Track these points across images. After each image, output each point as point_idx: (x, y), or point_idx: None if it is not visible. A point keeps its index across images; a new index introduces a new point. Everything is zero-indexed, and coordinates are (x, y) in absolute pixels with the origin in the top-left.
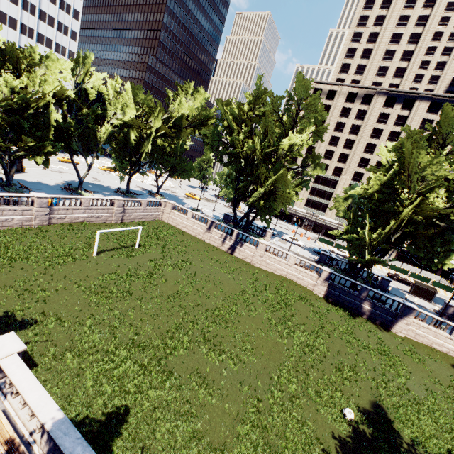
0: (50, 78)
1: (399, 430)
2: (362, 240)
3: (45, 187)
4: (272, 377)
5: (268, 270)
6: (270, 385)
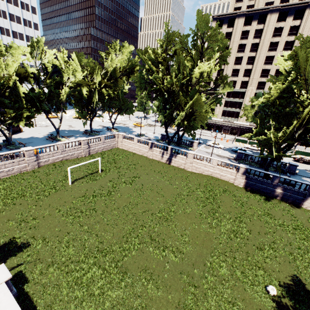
0: (12, 63)
1: None
2: (269, 139)
3: (36, 140)
4: (205, 263)
5: (198, 172)
6: (204, 271)
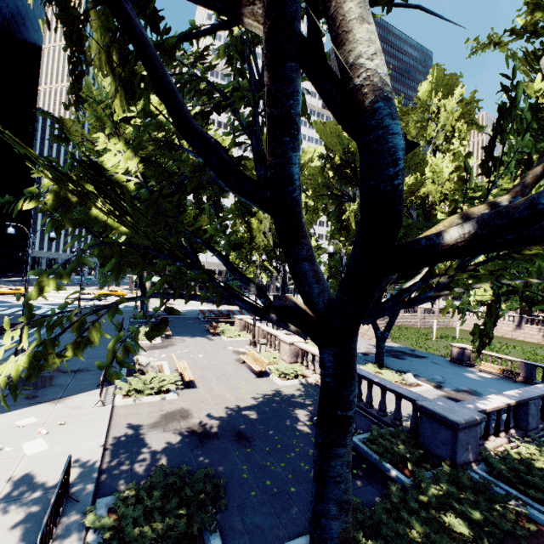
0: None
1: None
2: None
3: None
4: None
5: None
6: None
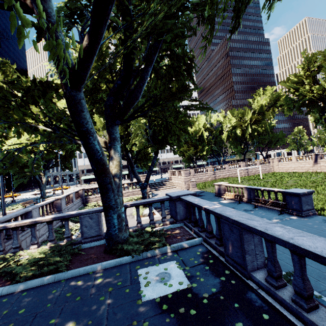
0: (201, 122)
1: None
2: None
3: None
4: None
5: None
6: None
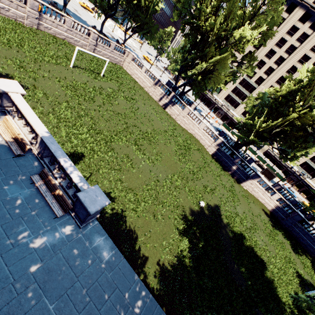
0: None
1: (223, 219)
2: (254, 126)
3: None
4: (168, 175)
5: (184, 128)
6: (166, 178)
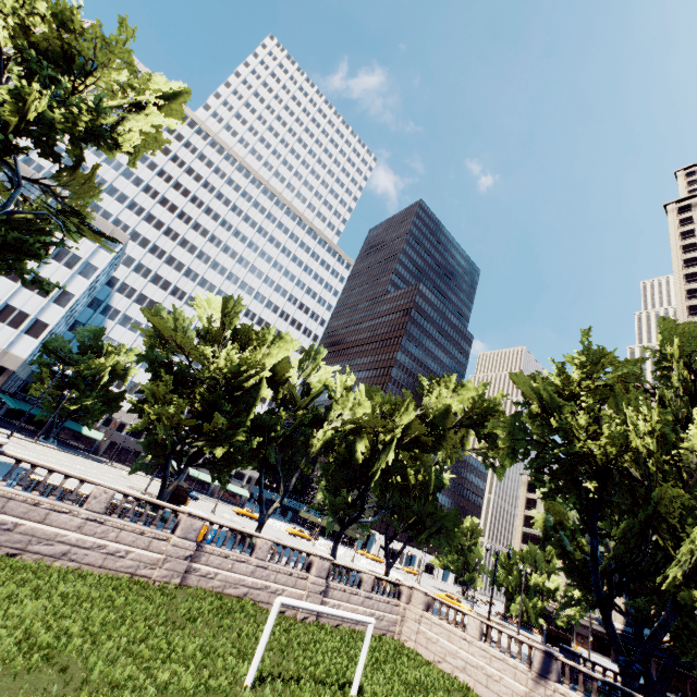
0: (276, 351)
1: None
2: None
3: None
4: None
5: None
6: None
